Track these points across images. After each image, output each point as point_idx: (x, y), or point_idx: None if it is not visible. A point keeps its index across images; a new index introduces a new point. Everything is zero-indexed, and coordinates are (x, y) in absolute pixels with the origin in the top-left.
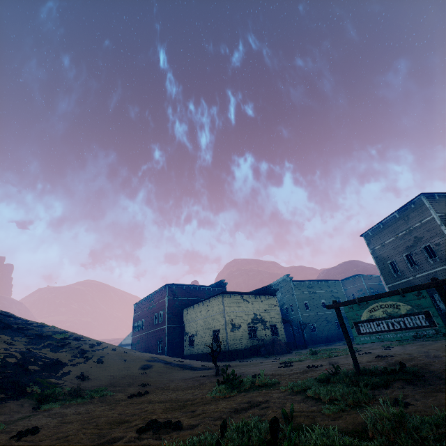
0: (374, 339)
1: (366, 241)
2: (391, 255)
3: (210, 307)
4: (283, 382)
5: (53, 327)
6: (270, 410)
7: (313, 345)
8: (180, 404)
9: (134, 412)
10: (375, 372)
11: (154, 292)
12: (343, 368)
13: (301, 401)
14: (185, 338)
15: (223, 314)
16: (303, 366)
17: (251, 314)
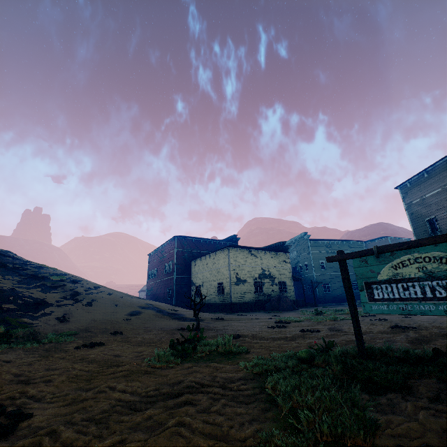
0: (395, 309)
1: (401, 194)
2: (432, 211)
3: (216, 260)
4: (255, 351)
5: (53, 269)
6: (174, 420)
7: (325, 304)
8: (97, 371)
9: (35, 375)
10: (389, 354)
11: (165, 243)
12: (345, 338)
13: (245, 401)
14: (193, 288)
15: (228, 268)
16: (296, 329)
17: (259, 270)
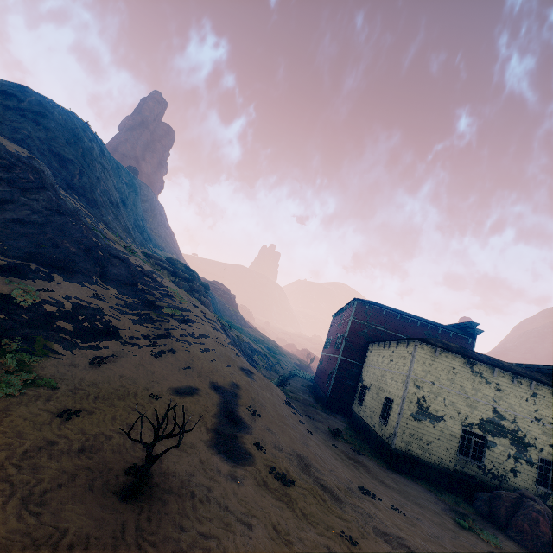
0: None
1: None
2: None
3: (394, 356)
4: None
5: (183, 301)
6: None
7: None
8: None
9: None
10: None
11: (345, 306)
12: None
13: None
14: (359, 386)
15: (405, 378)
16: None
17: (485, 410)
